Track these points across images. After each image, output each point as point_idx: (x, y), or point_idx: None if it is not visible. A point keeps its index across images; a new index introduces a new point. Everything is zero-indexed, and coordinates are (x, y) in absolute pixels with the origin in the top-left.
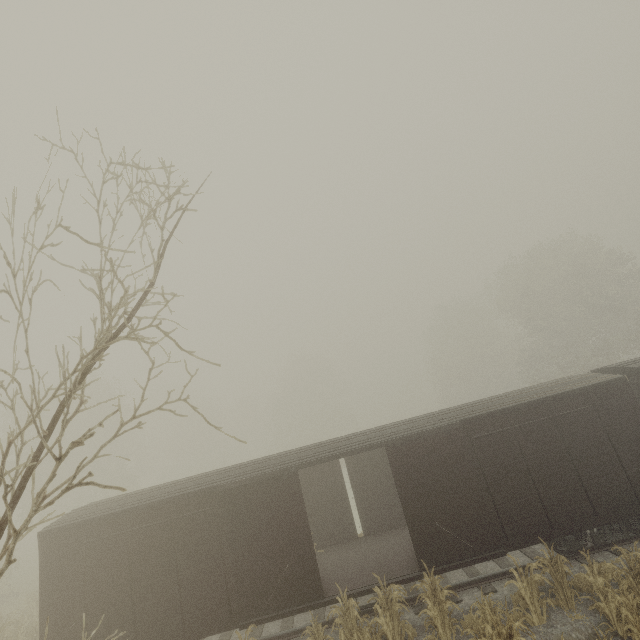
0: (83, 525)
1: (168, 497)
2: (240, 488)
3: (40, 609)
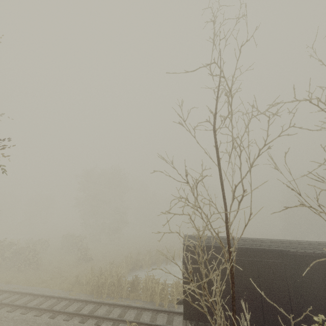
0: (207, 247)
1: (255, 247)
2: (300, 256)
3: (183, 282)
